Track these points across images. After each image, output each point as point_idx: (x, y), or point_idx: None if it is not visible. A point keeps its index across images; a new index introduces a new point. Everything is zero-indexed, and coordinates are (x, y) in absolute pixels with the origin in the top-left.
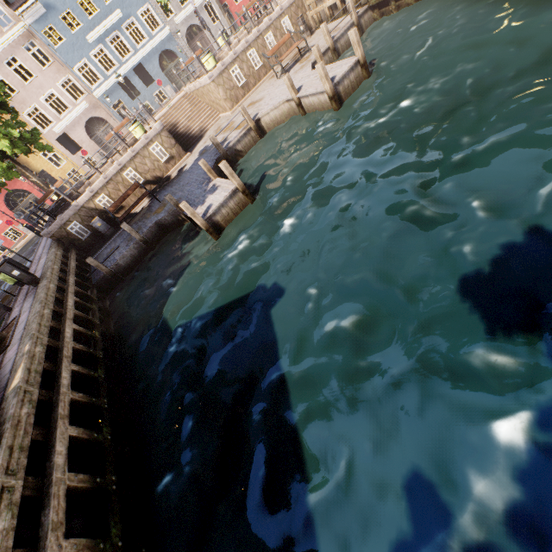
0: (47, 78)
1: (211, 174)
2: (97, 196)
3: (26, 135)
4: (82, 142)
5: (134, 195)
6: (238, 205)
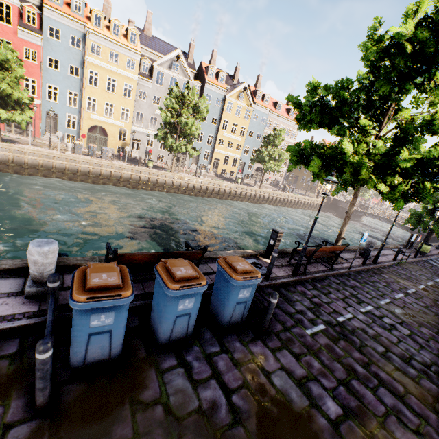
0: None
1: None
2: None
3: None
4: None
5: None
6: None
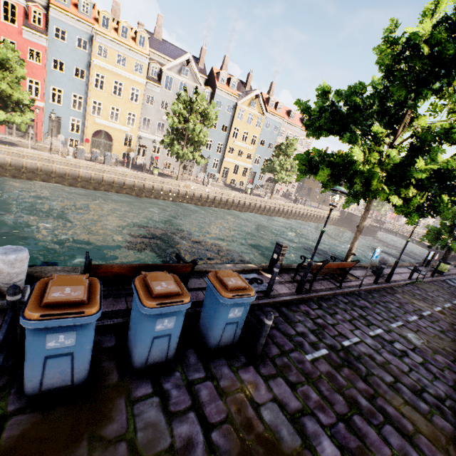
0: None
1: None
2: None
3: None
4: None
5: None
6: None
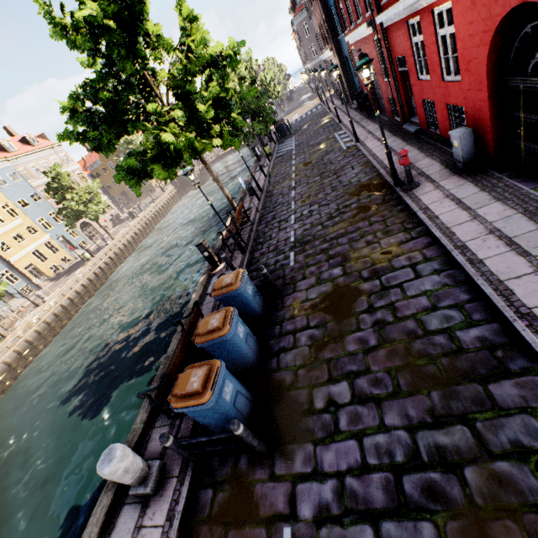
0: None
1: None
2: None
3: None
4: None
5: None
6: None
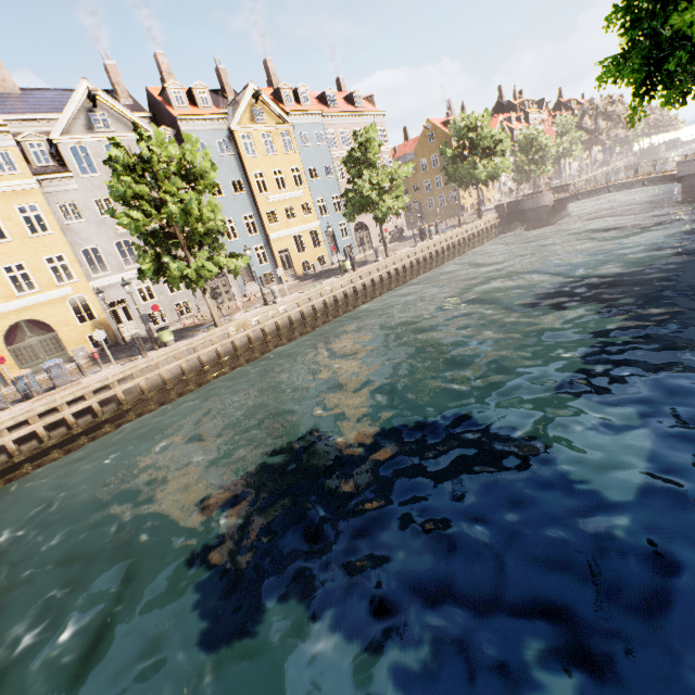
0: None
1: None
2: None
3: None
4: None
5: None
6: None
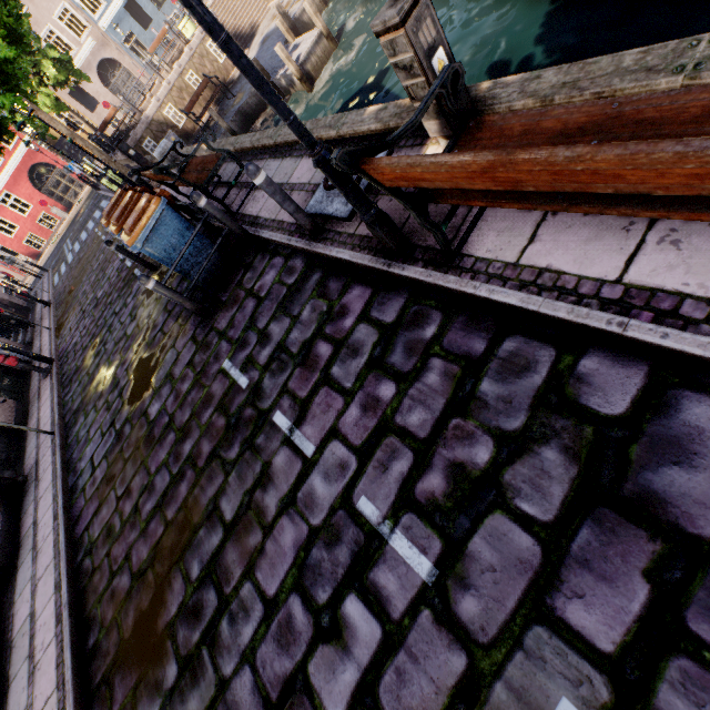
0: (40, 9)
1: (289, 36)
2: (165, 107)
3: (64, 57)
4: (98, 95)
5: (200, 105)
6: (324, 54)
